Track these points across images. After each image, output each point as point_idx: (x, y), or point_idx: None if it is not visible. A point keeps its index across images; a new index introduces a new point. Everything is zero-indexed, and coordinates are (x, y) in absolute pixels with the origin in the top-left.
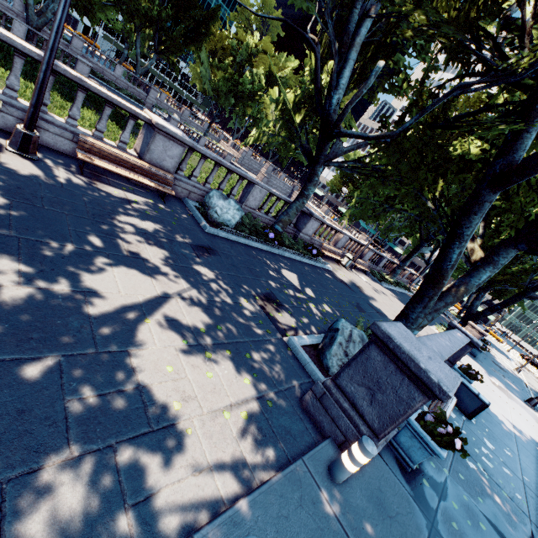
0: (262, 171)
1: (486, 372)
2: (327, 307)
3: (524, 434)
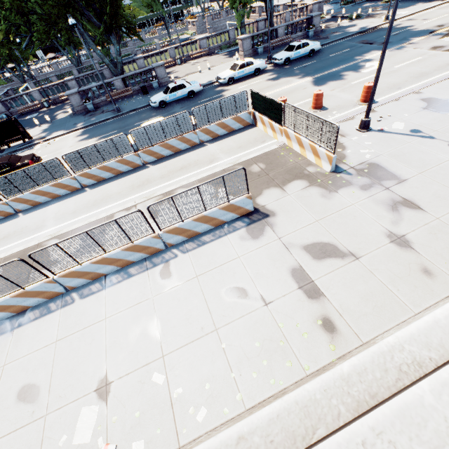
0: (206, 26)
1: None
2: None
3: None
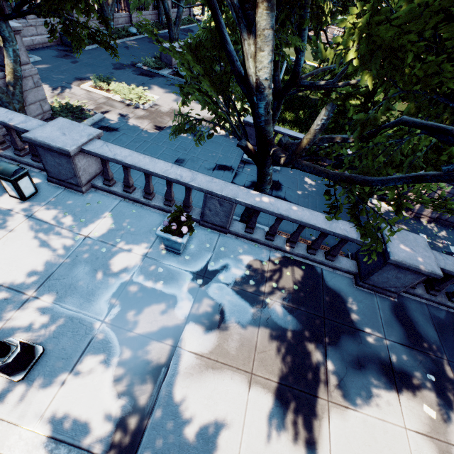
0: None
1: None
2: None
3: None
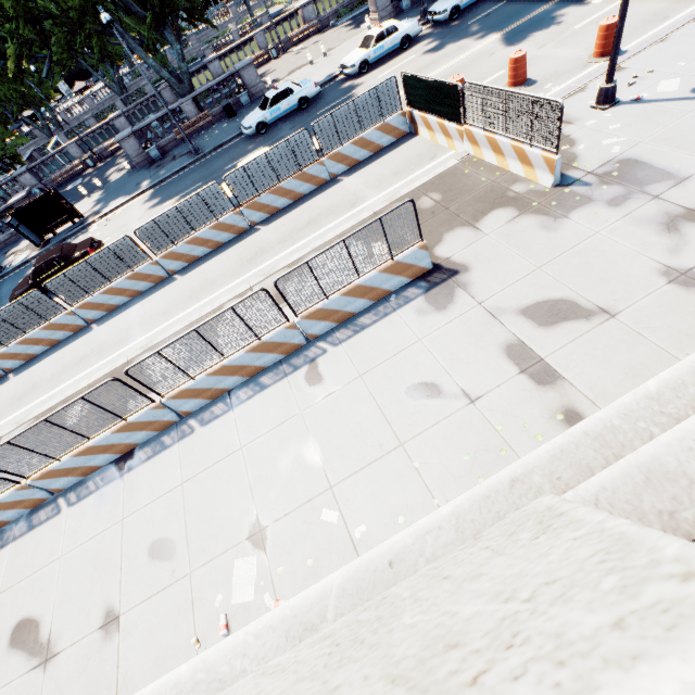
0: None
1: None
2: None
3: None
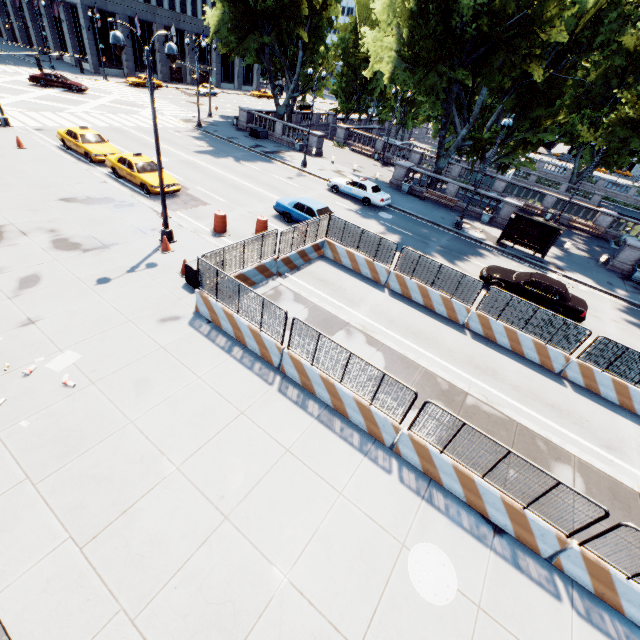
0: None
1: None
2: None
3: None
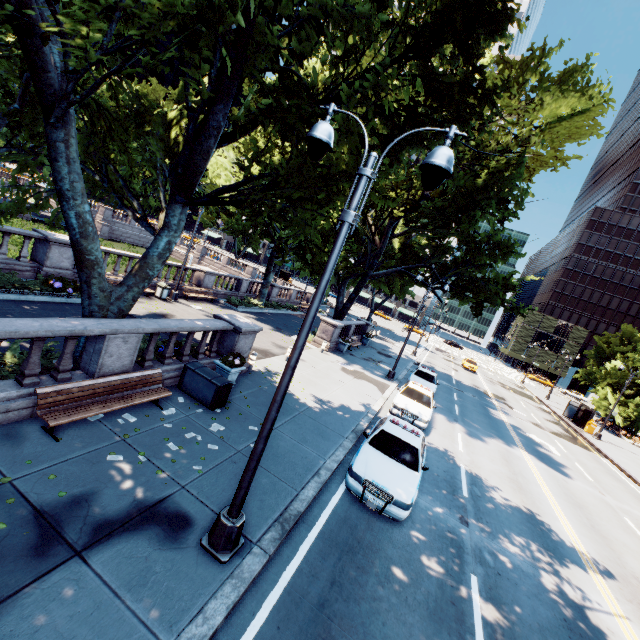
0: (98, 218)
1: (345, 363)
2: (3, 342)
3: (333, 404)
